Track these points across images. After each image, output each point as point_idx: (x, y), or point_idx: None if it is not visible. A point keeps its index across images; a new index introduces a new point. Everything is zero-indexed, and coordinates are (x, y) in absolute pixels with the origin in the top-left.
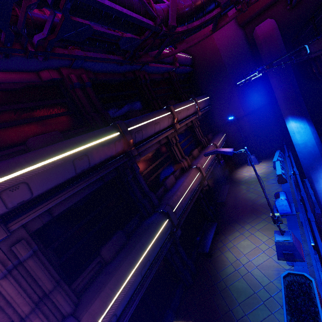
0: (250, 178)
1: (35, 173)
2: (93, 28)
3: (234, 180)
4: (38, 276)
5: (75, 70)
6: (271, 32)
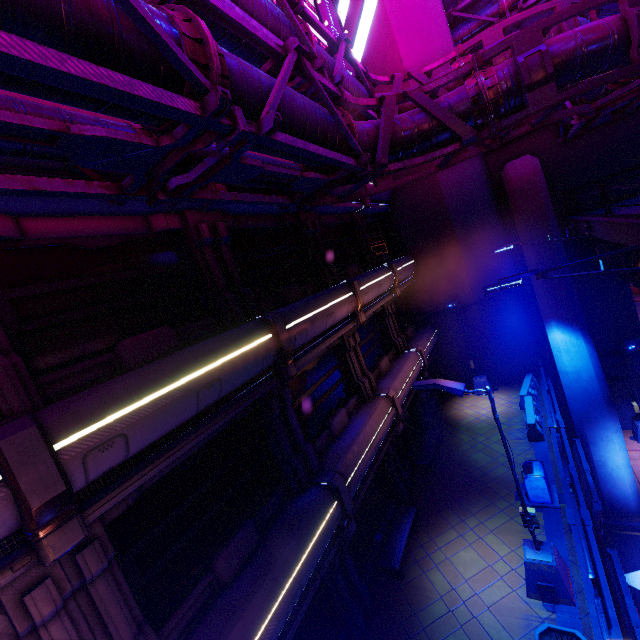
0: (478, 422)
1: (140, 417)
2: (264, 169)
3: (448, 420)
4: (110, 615)
5: (207, 214)
6: (532, 178)
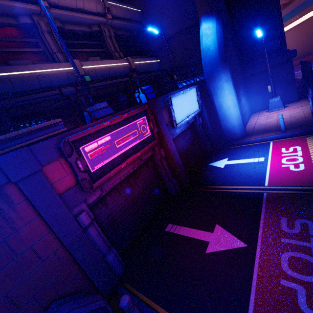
0: None
1: None
2: None
3: None
4: None
5: None
6: None
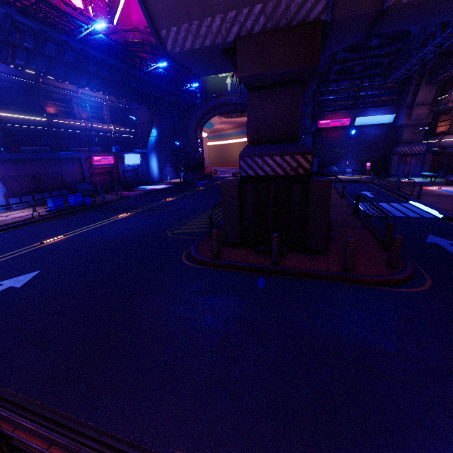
0: None
1: None
2: None
3: None
4: None
5: None
6: None
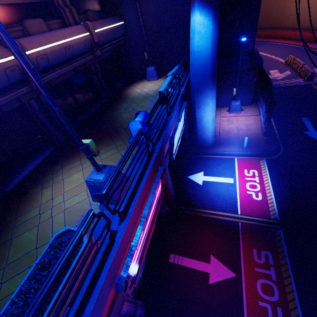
0: (138, 96)
1: None
2: None
3: (122, 96)
4: None
5: None
6: None
